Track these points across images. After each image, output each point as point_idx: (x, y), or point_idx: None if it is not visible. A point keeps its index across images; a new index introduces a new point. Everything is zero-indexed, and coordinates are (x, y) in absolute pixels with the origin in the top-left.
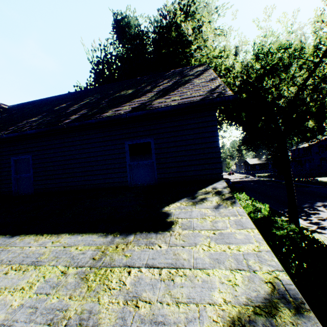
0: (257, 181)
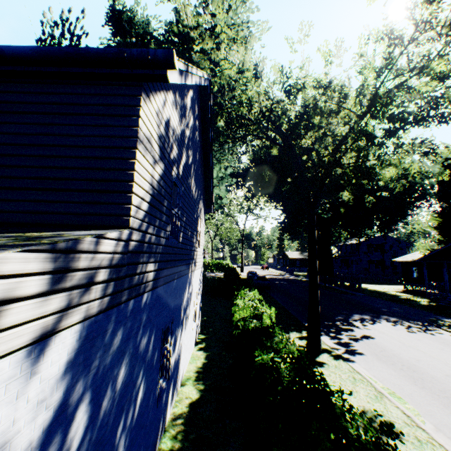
0: (293, 280)
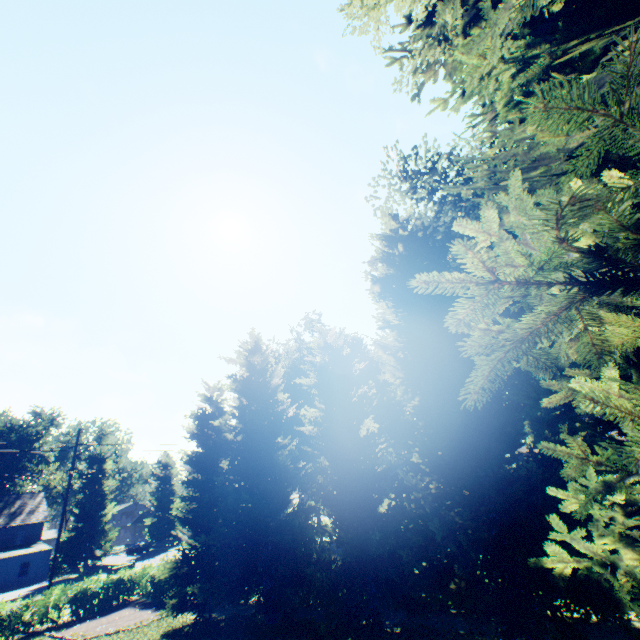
0: None
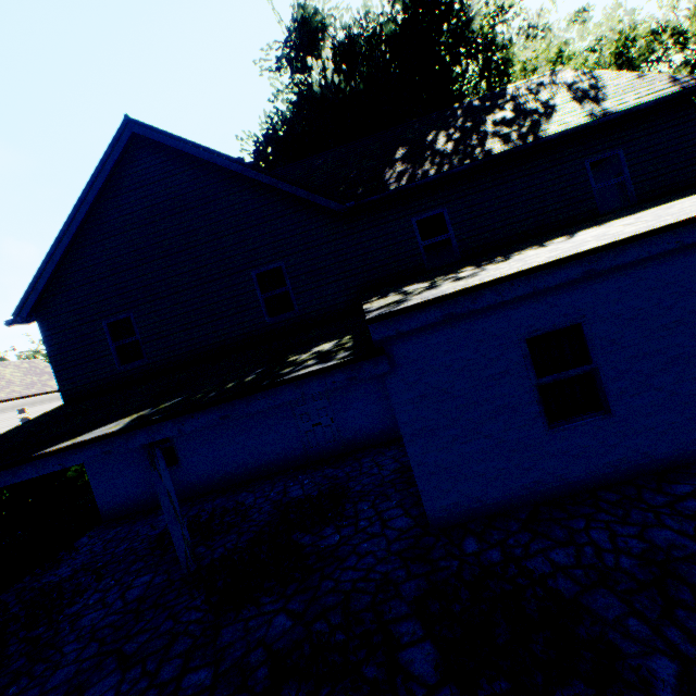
0: None
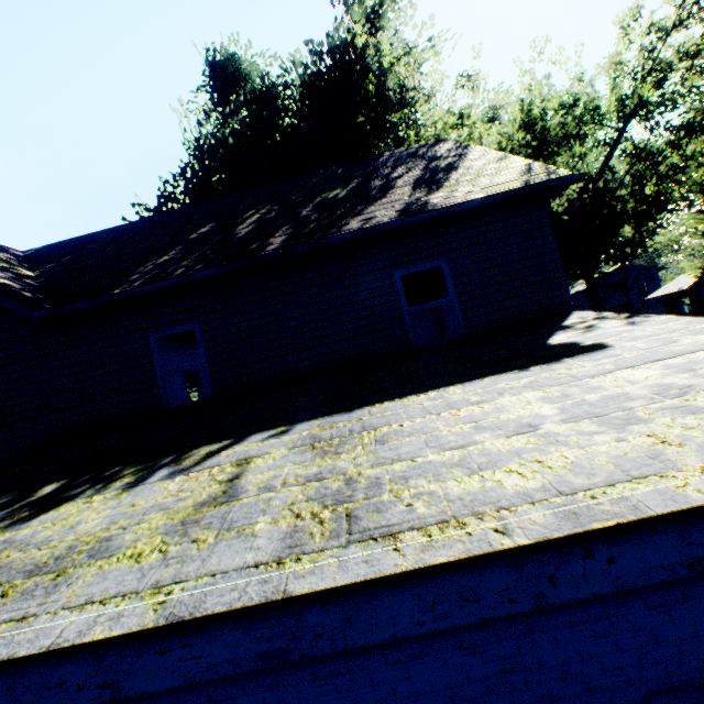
0: None
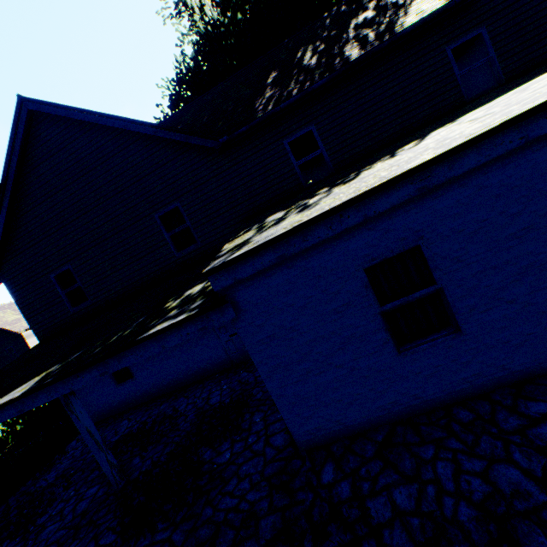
0: None
